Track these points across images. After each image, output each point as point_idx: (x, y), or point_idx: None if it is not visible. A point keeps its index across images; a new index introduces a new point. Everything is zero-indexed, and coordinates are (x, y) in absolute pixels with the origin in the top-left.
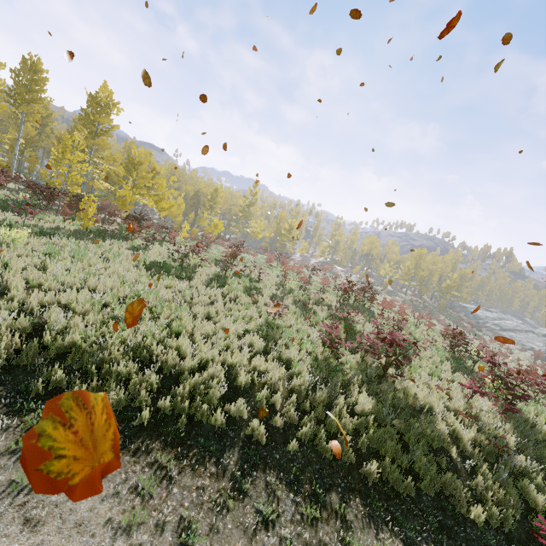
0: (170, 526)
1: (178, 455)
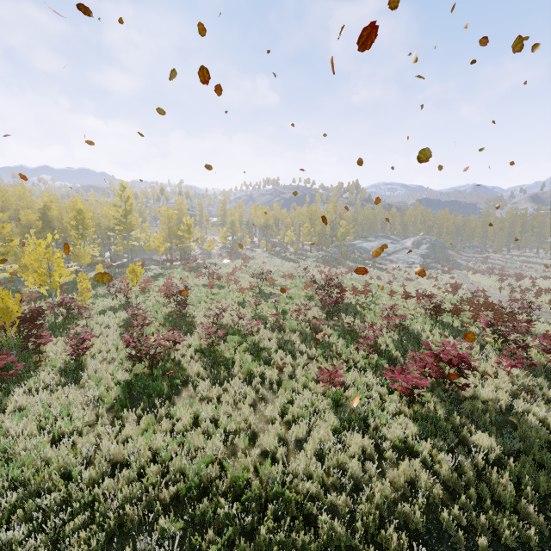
0: None
1: None
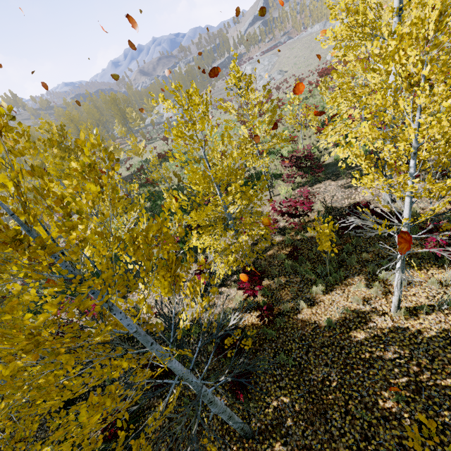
0: None
1: None
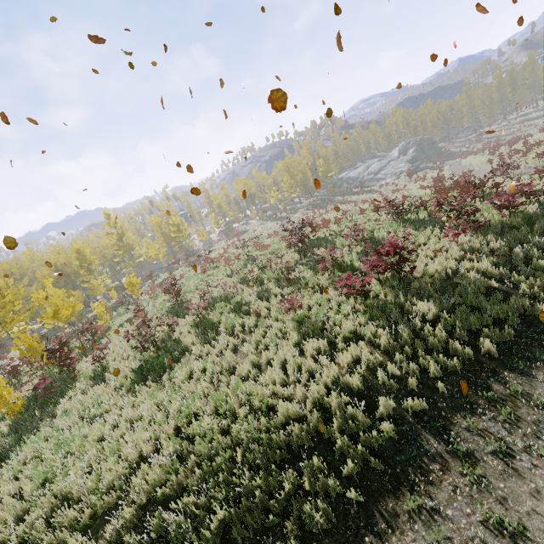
0: (488, 538)
1: (409, 488)
